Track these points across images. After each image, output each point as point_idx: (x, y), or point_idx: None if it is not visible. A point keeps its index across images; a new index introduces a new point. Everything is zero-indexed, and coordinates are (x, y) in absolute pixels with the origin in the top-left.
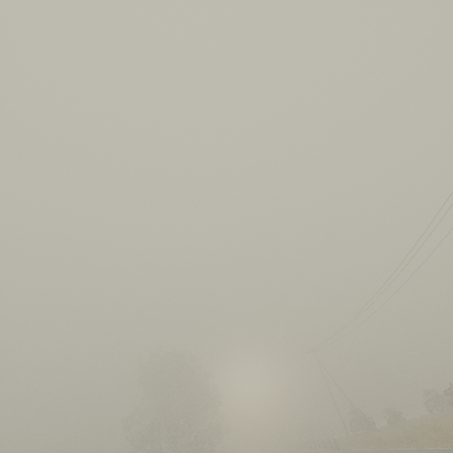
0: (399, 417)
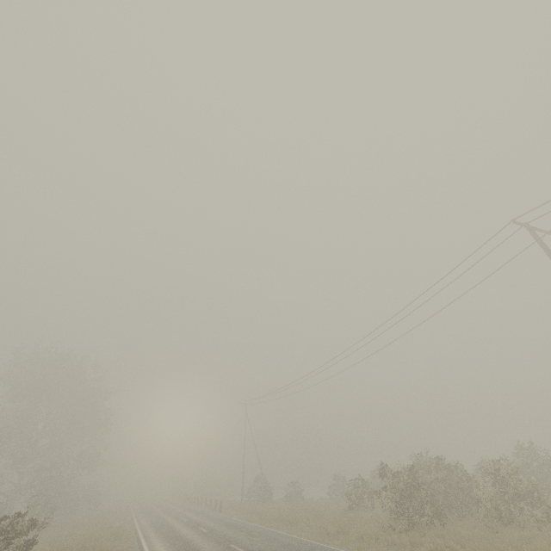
0: (298, 494)
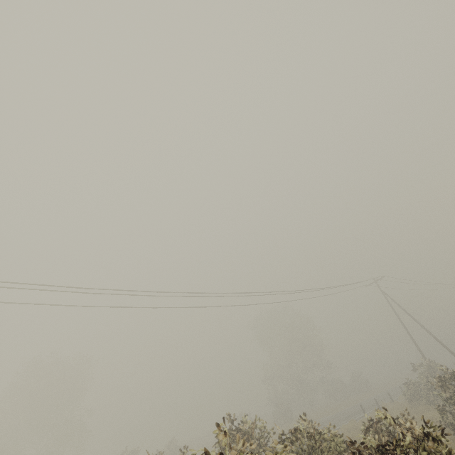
0: None
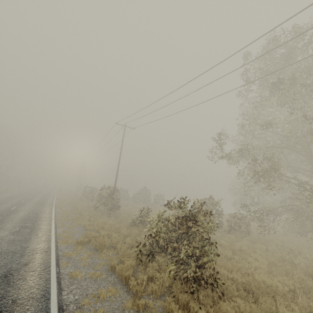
0: None
